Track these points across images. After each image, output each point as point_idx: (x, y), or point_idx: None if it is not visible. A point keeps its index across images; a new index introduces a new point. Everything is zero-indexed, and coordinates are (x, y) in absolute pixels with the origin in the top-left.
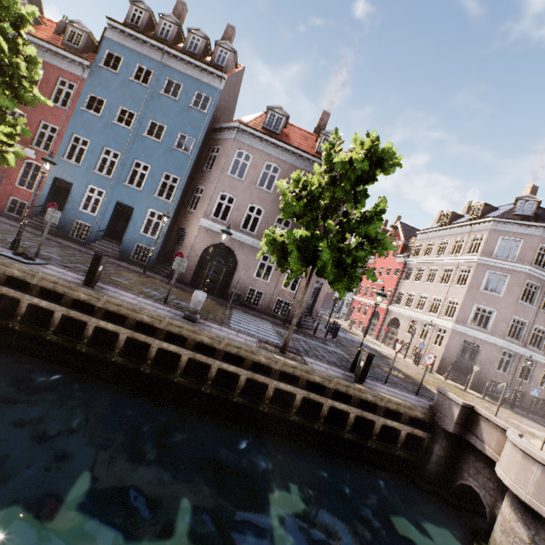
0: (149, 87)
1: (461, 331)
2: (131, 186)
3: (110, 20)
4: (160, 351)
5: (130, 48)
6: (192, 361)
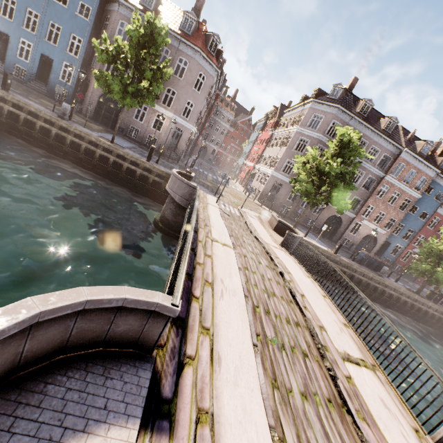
0: None
1: (276, 176)
2: (50, 43)
3: None
4: (43, 129)
5: None
6: (60, 136)
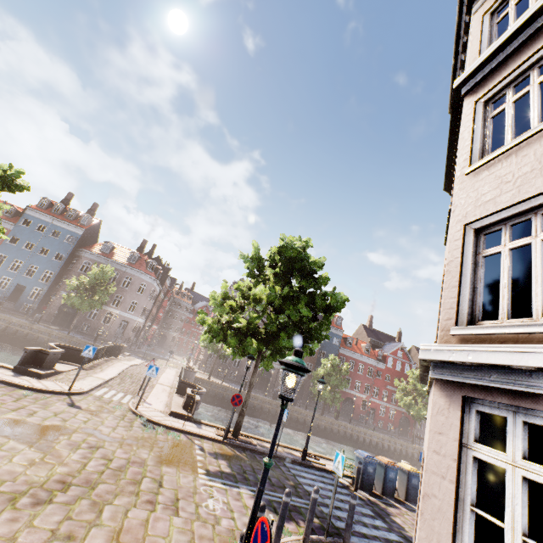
0: (44, 233)
1: None
2: (27, 276)
3: (29, 207)
4: (18, 332)
5: (37, 217)
6: (30, 335)
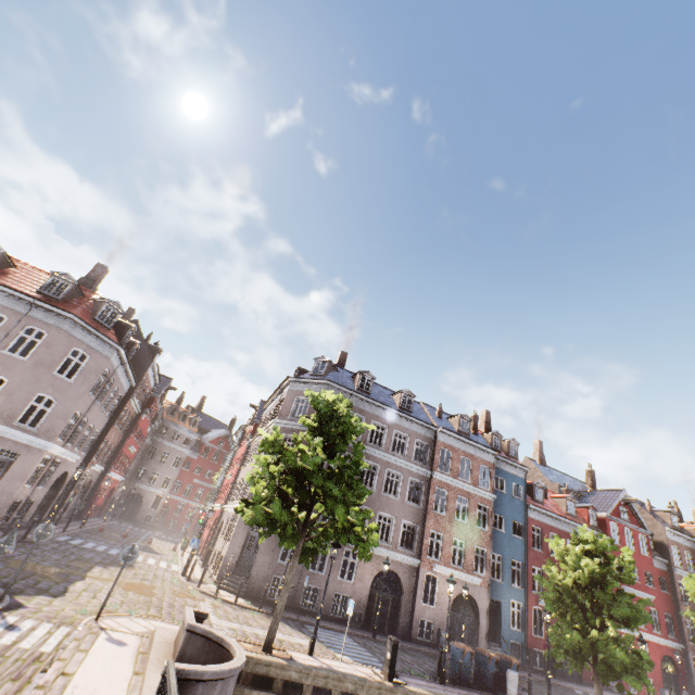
0: None
1: None
2: None
3: None
4: None
5: None
6: None
